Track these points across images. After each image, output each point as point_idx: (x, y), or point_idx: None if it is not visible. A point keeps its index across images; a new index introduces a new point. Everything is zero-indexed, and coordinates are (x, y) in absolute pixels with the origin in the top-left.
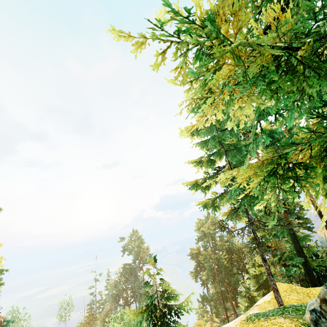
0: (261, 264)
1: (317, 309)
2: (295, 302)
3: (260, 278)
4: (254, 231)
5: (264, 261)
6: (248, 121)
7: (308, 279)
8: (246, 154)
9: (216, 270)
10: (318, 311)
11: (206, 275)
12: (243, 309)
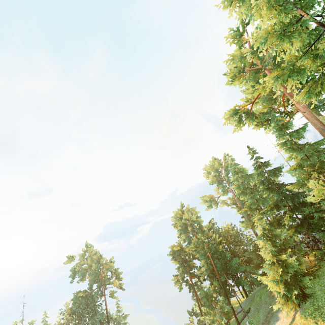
0: (269, 228)
1: None
2: None
3: (276, 243)
4: None
5: None
6: None
7: None
8: None
9: (212, 259)
10: None
11: (206, 265)
12: (276, 281)
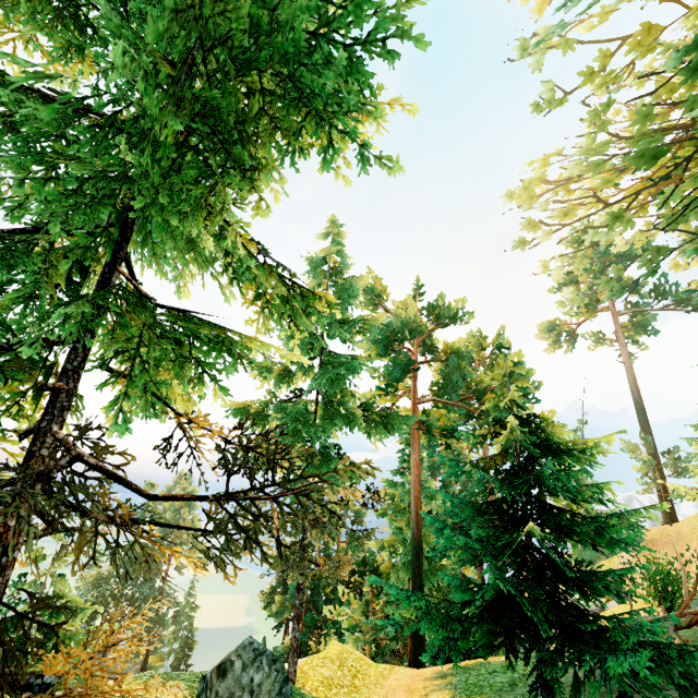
0: None
1: (208, 676)
2: (318, 681)
3: None
4: (303, 529)
5: (297, 591)
6: (375, 321)
7: (412, 650)
8: (334, 380)
9: (306, 600)
10: (207, 681)
11: (280, 605)
12: None
